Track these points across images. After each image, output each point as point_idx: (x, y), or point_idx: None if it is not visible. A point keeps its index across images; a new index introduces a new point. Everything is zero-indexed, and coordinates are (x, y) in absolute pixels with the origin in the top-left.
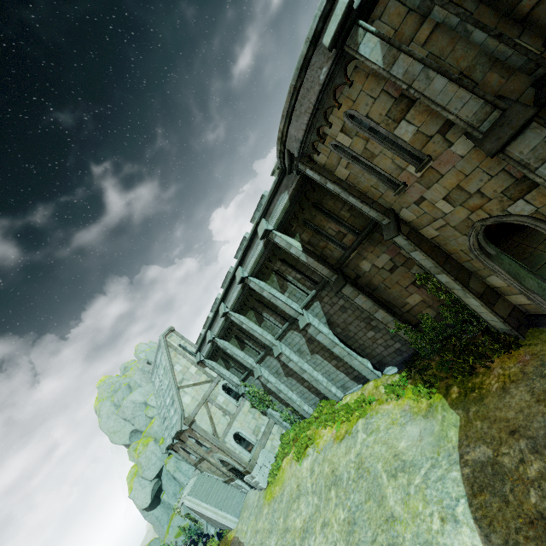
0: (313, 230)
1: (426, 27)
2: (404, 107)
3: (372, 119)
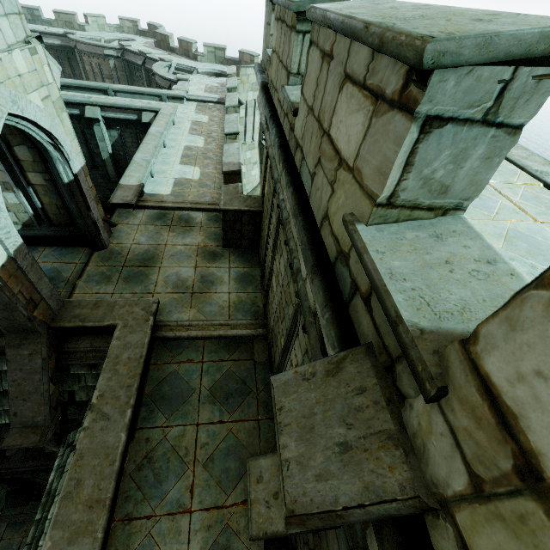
0: (60, 63)
1: (123, 73)
2: (111, 78)
3: (103, 71)
